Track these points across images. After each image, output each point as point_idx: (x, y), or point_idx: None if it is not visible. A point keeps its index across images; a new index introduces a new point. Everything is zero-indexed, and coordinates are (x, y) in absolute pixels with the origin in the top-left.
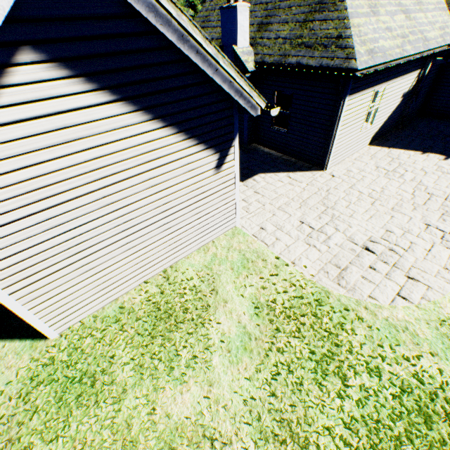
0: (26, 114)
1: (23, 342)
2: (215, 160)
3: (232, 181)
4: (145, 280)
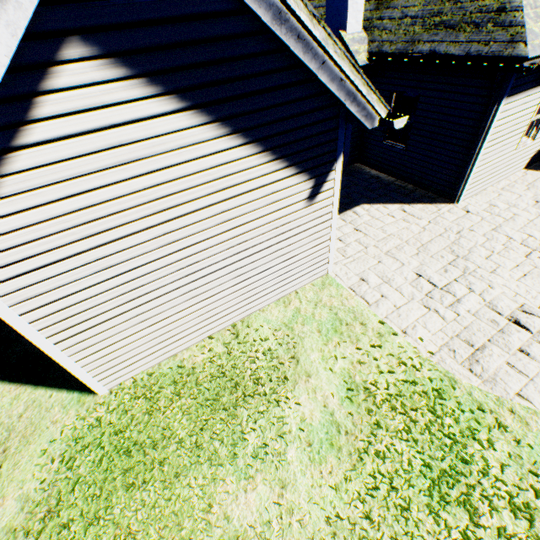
0: (73, 128)
1: (71, 393)
2: (308, 188)
3: (328, 215)
4: (209, 334)
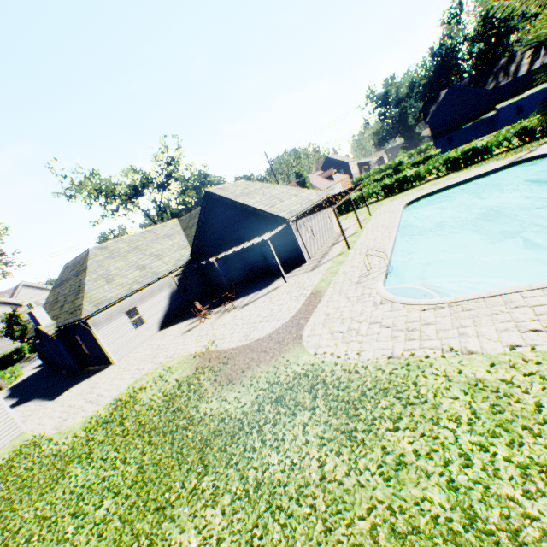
0: None
1: None
2: None
3: (1, 406)
4: None
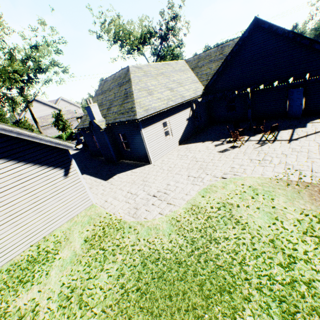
0: None
1: None
2: (63, 172)
3: (79, 180)
4: (31, 244)
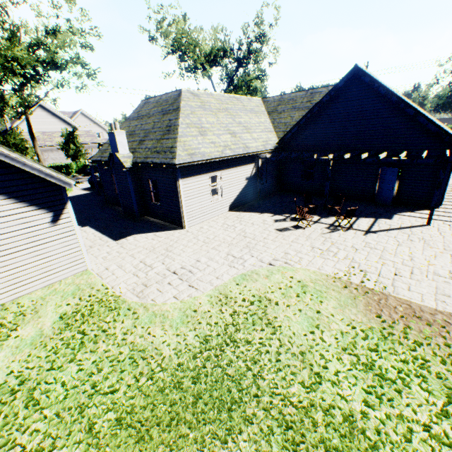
0: None
1: None
2: (50, 217)
3: (73, 232)
4: None
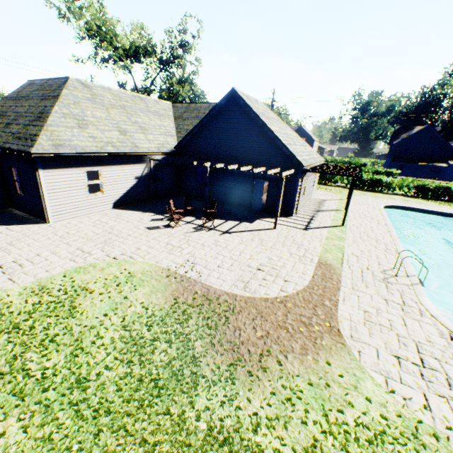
0: None
1: None
2: None
3: None
4: None
